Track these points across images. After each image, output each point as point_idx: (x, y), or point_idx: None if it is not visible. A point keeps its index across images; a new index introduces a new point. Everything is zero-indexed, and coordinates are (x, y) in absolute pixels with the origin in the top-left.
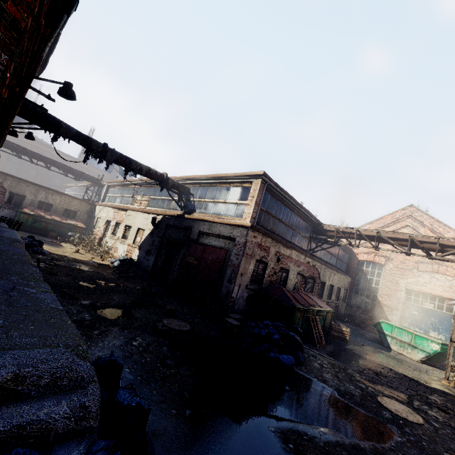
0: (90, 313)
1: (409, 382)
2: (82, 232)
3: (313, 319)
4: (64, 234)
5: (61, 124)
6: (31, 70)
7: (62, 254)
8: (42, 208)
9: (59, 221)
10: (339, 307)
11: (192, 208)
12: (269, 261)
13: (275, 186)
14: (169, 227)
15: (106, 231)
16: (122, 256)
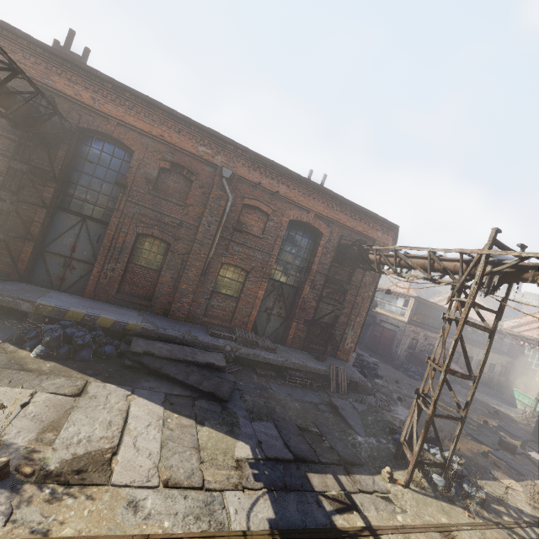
0: None
1: (490, 407)
2: None
3: None
4: None
5: None
6: None
7: None
8: None
9: None
10: (494, 379)
11: (375, 304)
12: (419, 339)
13: (423, 301)
14: None
15: None
16: None
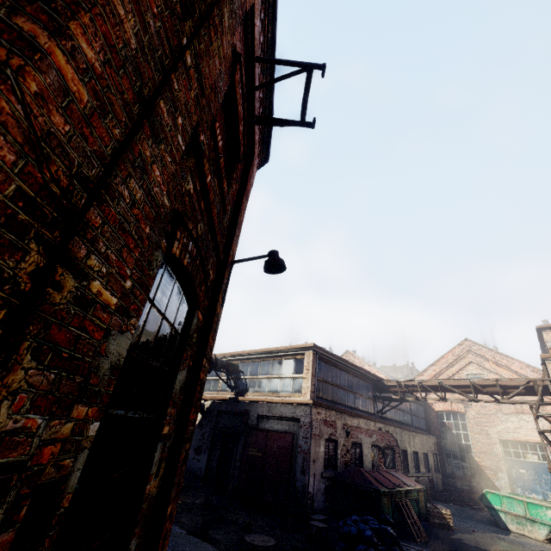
0: None
1: None
2: None
3: (403, 504)
4: None
5: None
6: None
7: None
8: None
9: None
10: (434, 481)
11: (244, 387)
12: (338, 437)
13: (326, 354)
14: (221, 413)
15: None
16: None
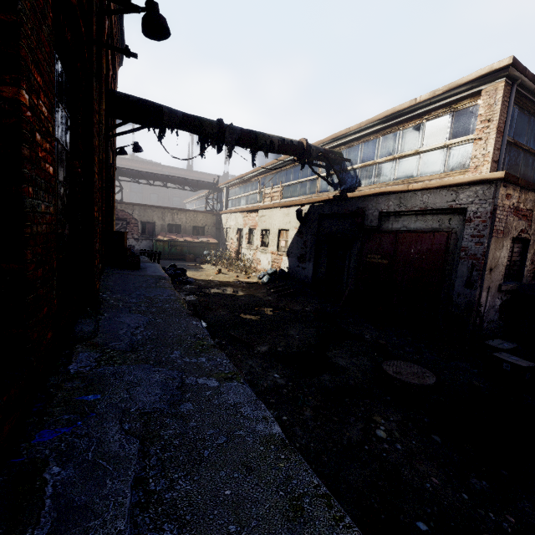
0: (279, 371)
1: None
2: (215, 248)
3: None
4: (200, 254)
5: (162, 108)
6: (97, 4)
7: (207, 278)
8: (172, 232)
9: (191, 241)
10: None
11: (353, 181)
12: (531, 235)
13: (532, 85)
14: (323, 218)
15: (240, 241)
16: (269, 268)
